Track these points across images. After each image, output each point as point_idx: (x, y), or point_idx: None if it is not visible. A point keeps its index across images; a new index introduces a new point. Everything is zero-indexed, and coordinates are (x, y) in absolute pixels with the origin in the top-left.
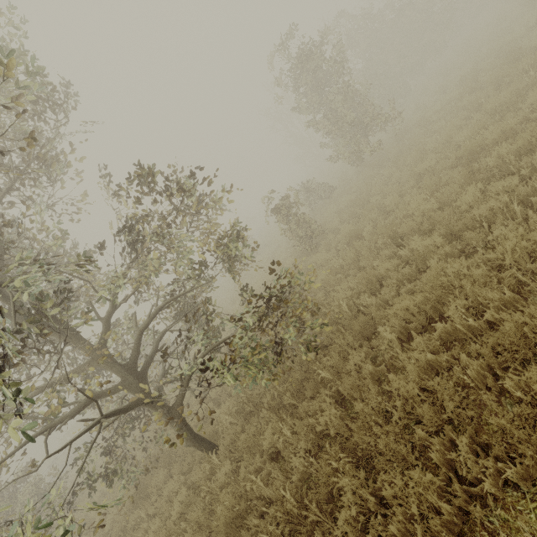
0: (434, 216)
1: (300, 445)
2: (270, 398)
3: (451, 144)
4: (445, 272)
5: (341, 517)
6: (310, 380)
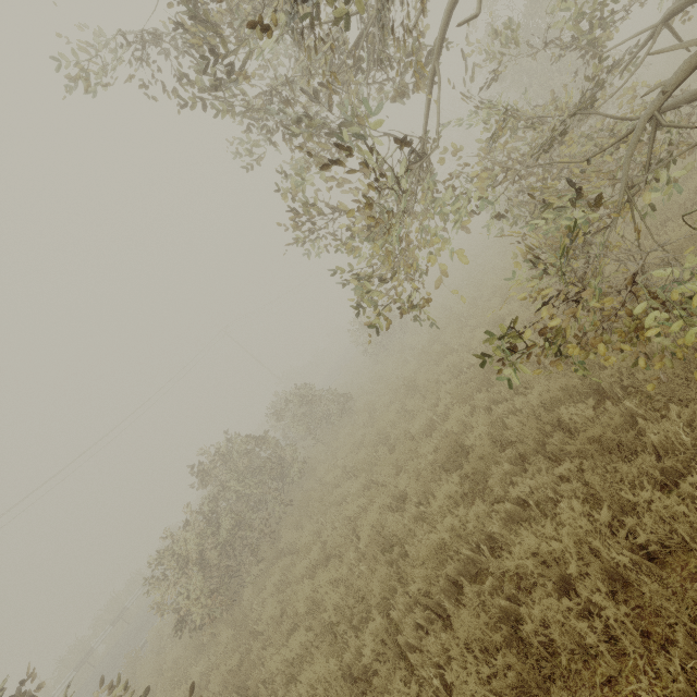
0: None
1: None
2: None
3: None
4: None
5: None
6: None
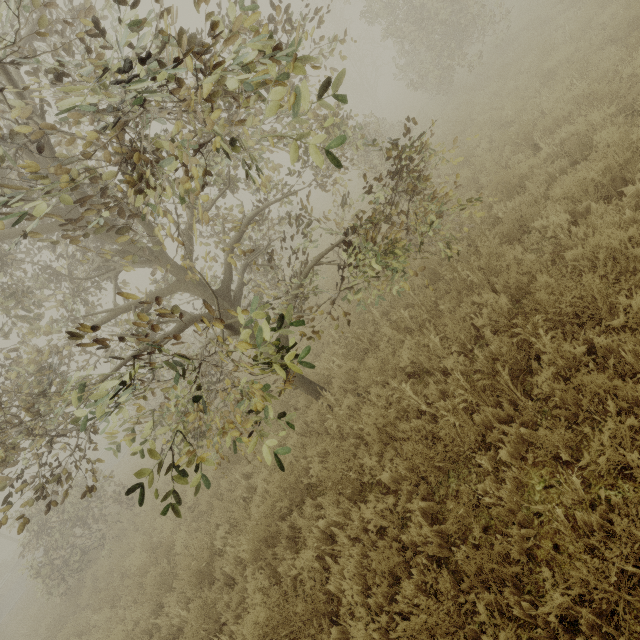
0: (595, 91)
1: (453, 349)
2: (399, 319)
3: (592, 28)
4: (633, 131)
5: (542, 375)
6: (452, 288)
